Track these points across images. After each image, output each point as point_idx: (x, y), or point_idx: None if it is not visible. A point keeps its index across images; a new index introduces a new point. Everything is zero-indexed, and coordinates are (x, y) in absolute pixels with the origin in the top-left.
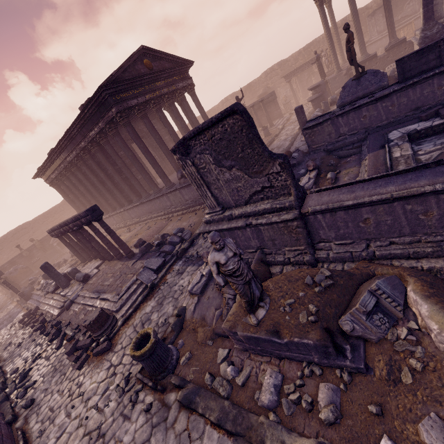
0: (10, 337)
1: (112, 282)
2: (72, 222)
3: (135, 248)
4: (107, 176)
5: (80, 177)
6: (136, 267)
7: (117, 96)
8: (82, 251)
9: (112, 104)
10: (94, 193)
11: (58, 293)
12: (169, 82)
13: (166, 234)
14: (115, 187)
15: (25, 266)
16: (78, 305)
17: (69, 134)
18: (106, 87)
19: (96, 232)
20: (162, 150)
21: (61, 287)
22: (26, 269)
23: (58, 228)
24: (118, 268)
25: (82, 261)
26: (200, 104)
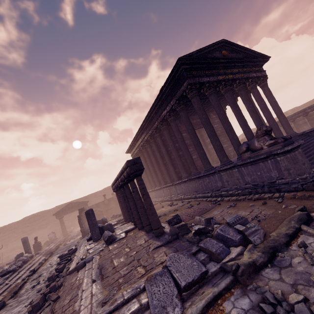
0: (47, 267)
1: (119, 264)
2: (120, 176)
3: (168, 225)
4: (167, 152)
5: (149, 152)
6: (155, 257)
7: (192, 72)
8: (126, 210)
9: (185, 77)
10: (155, 166)
11: (88, 243)
12: (242, 71)
13: (213, 220)
14: (170, 162)
15: (101, 210)
16: (83, 273)
17: (149, 115)
18: (184, 60)
19: (134, 190)
20: (224, 126)
21: (92, 239)
22: (100, 212)
23: (114, 182)
24: (139, 243)
25: (125, 219)
26: (271, 94)
